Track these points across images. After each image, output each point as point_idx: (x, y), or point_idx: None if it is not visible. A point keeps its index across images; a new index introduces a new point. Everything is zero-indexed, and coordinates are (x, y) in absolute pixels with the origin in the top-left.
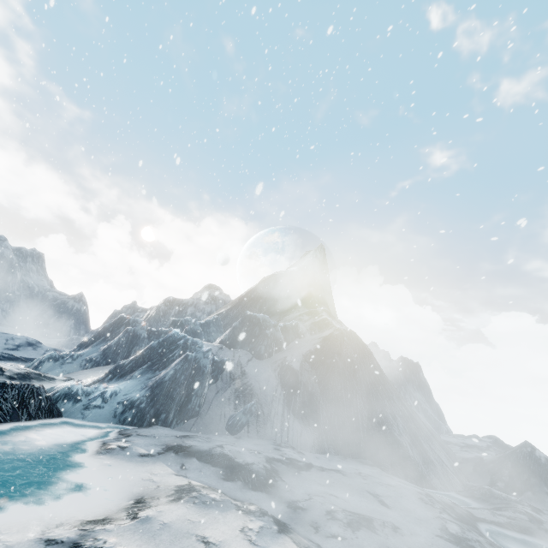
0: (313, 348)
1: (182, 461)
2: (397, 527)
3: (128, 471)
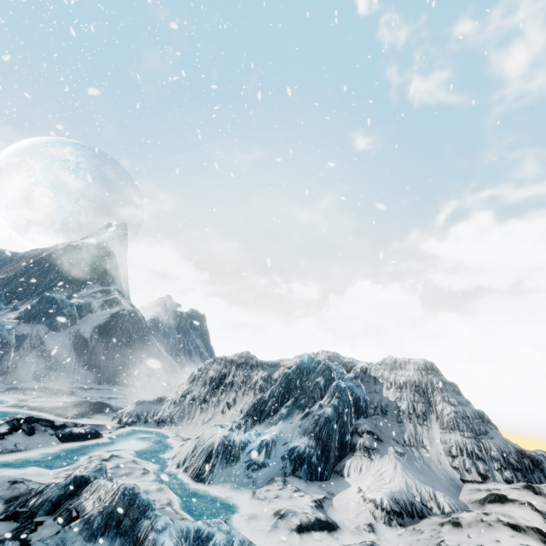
0: (103, 322)
1: (22, 392)
2: (127, 399)
3: None
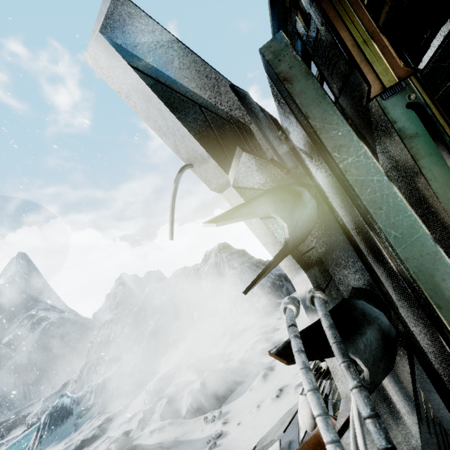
0: (35, 342)
1: None
2: None
3: None
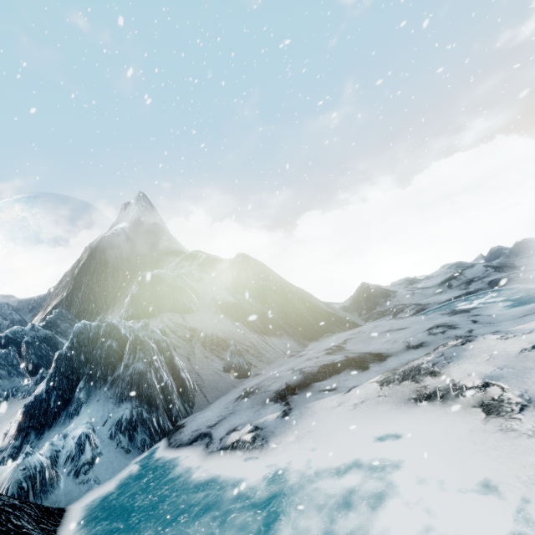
0: (229, 280)
1: (313, 391)
2: (442, 323)
3: (324, 422)
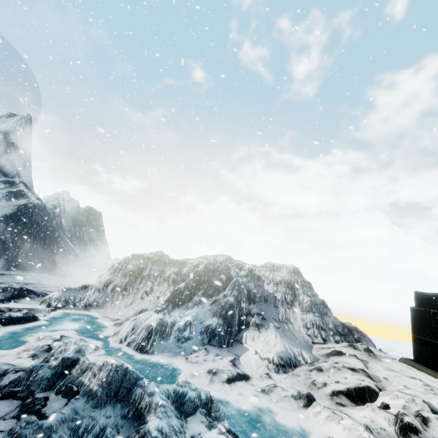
0: (9, 213)
1: None
2: (44, 284)
3: None
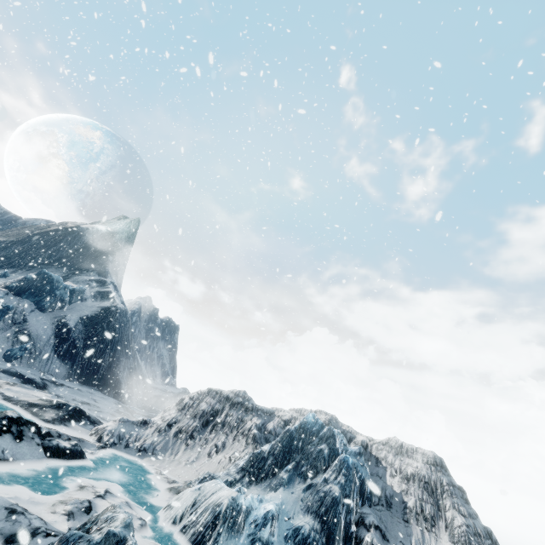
0: (91, 314)
1: None
2: (99, 407)
3: None
